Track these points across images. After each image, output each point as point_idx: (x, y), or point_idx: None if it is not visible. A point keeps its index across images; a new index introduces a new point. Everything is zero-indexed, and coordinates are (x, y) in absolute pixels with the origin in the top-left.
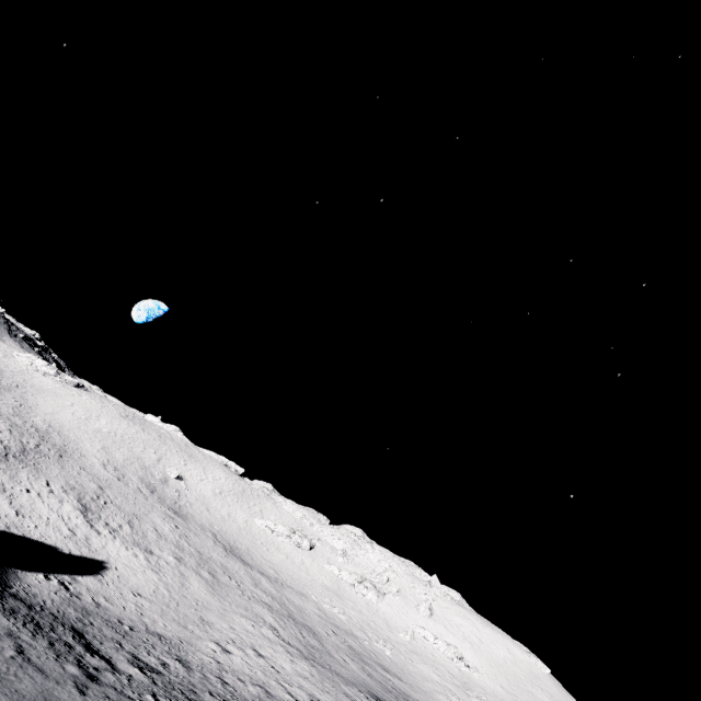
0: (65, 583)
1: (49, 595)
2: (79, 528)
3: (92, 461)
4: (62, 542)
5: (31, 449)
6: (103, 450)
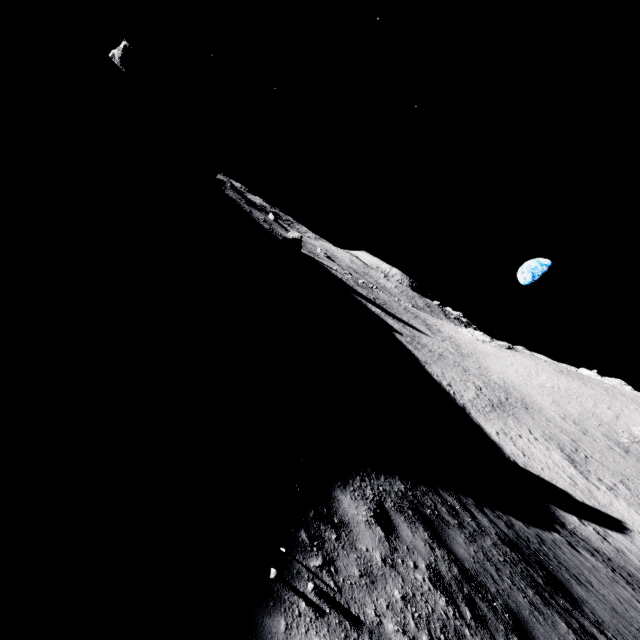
0: (599, 533)
1: (598, 542)
2: (575, 478)
3: (550, 414)
4: (570, 489)
5: (504, 401)
6: (554, 404)
